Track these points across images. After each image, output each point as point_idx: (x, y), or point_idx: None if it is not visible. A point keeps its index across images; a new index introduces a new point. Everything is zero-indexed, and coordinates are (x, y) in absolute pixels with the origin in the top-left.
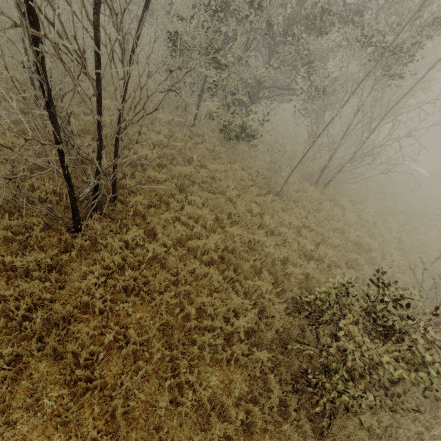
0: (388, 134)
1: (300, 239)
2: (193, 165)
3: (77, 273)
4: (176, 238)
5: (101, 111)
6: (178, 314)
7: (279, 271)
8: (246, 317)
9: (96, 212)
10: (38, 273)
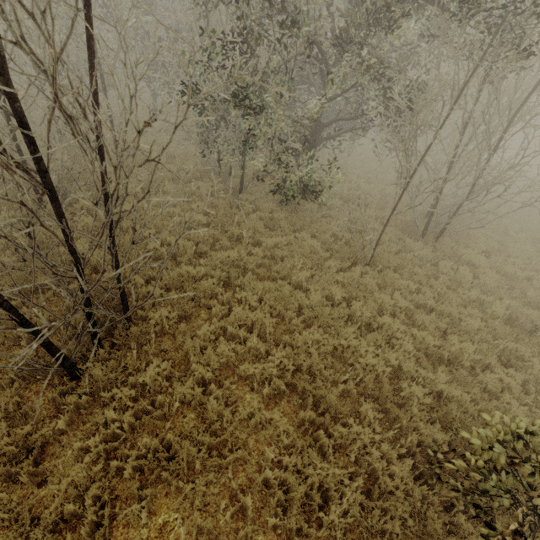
0: (522, 149)
1: (415, 331)
2: (242, 246)
3: (70, 450)
4: (221, 363)
5: (62, 212)
6: (227, 506)
7: (389, 397)
8: (342, 500)
9: (104, 343)
10: (3, 468)
